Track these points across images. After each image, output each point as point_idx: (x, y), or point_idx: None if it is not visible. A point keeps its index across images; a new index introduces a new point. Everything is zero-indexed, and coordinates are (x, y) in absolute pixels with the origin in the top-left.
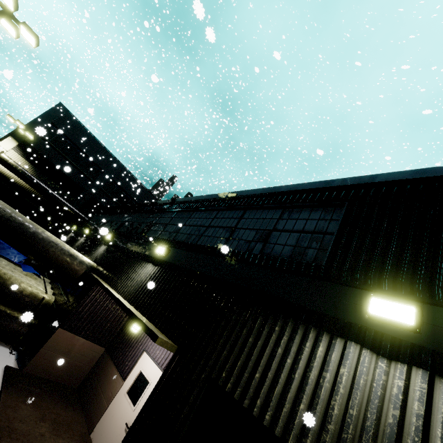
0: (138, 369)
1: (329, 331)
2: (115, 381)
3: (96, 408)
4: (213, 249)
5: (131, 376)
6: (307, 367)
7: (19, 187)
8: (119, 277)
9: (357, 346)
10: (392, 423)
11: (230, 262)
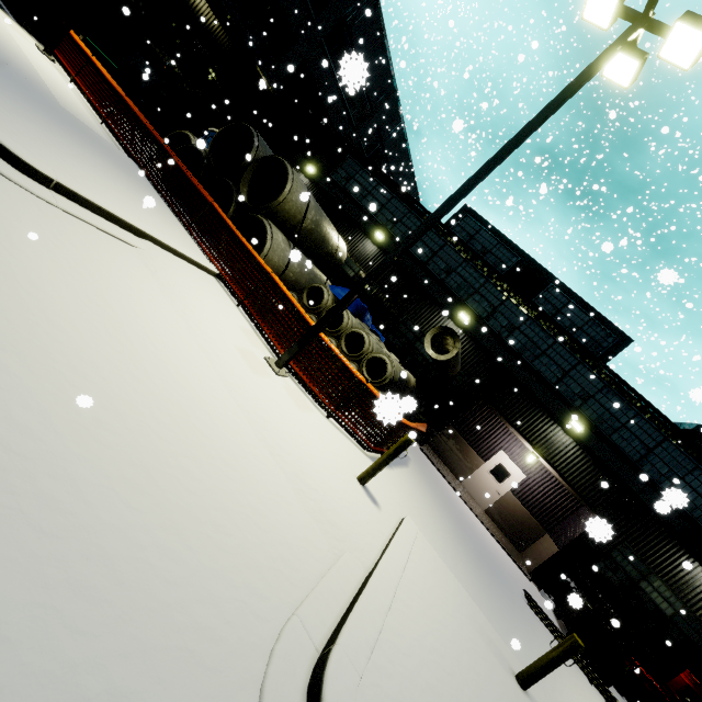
0: (497, 460)
1: (690, 554)
2: (474, 458)
3: (460, 469)
4: (632, 463)
5: (490, 462)
6: (675, 560)
7: (192, 14)
8: (517, 415)
9: (698, 564)
10: (696, 585)
11: (646, 486)
